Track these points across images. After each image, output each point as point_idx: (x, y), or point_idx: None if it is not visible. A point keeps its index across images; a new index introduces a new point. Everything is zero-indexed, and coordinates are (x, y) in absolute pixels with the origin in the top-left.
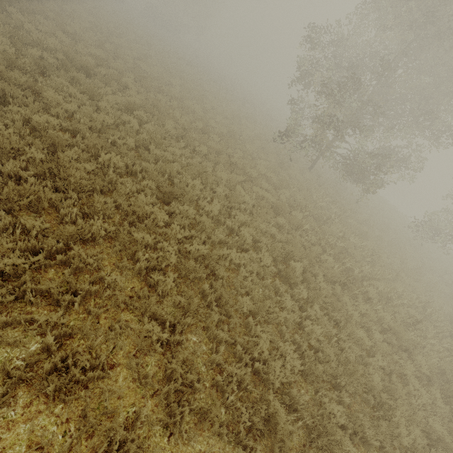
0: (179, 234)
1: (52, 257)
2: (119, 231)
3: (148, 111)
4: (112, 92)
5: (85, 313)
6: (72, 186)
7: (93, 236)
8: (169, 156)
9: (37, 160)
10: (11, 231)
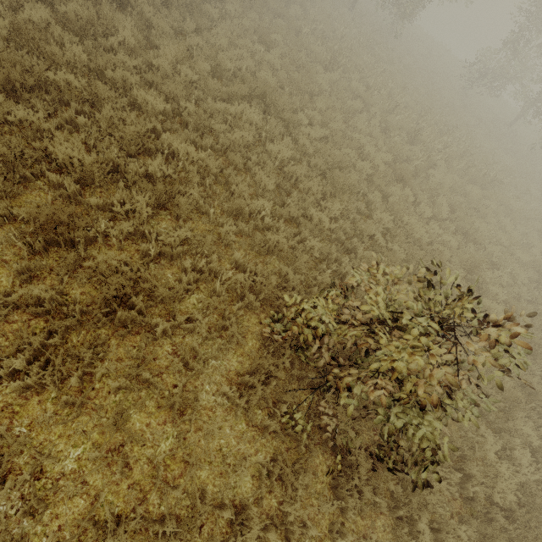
0: None
1: None
2: None
3: None
4: None
5: None
6: None
7: None
8: None
9: None
10: None
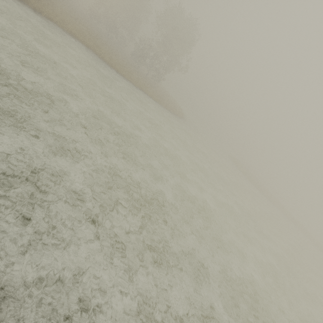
0: None
1: None
2: None
3: None
4: None
5: None
6: None
7: None
8: None
9: None
10: None
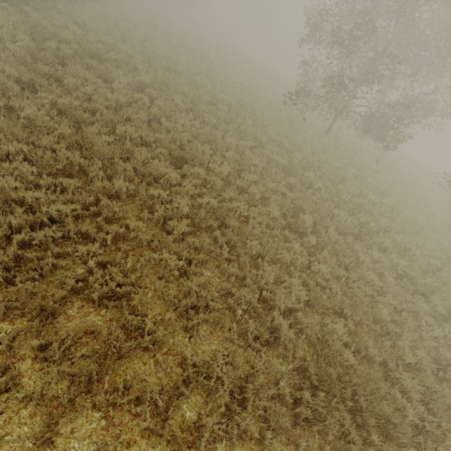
0: (191, 190)
1: (87, 211)
2: (138, 188)
3: (157, 89)
4: (123, 75)
5: (117, 250)
6: (96, 153)
7: (117, 193)
8: (179, 127)
9: (66, 135)
10: (53, 189)
